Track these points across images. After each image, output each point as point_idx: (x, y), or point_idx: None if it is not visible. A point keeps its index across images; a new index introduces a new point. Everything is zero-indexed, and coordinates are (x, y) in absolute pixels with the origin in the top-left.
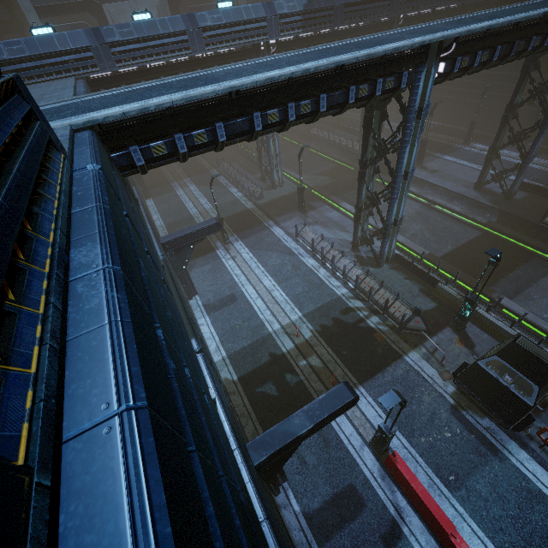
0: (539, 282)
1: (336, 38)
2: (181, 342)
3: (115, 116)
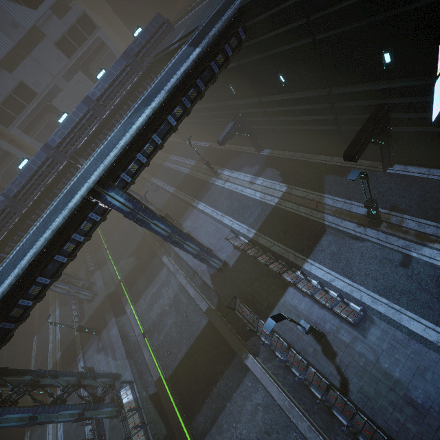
0: (231, 401)
1: (40, 204)
2: None
3: None
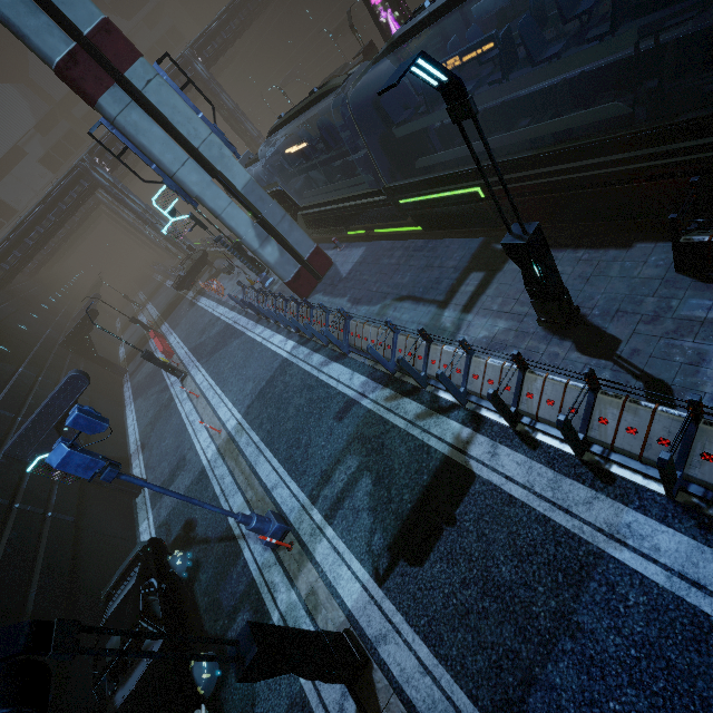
0: None
1: None
2: None
3: None
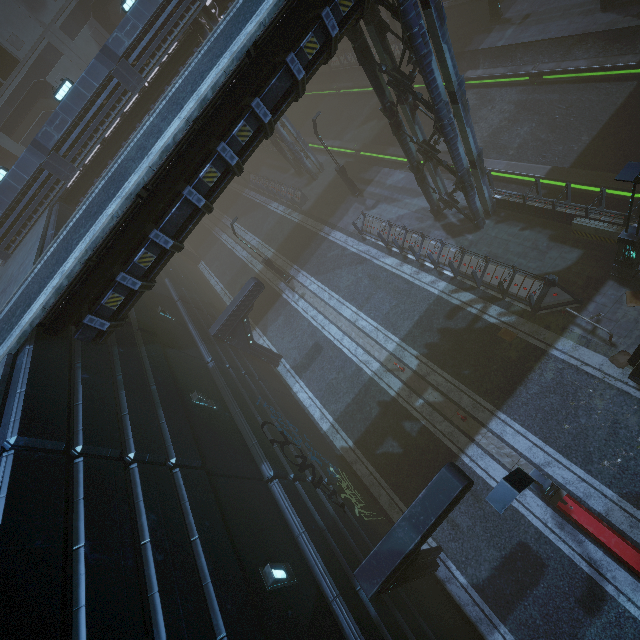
0: None
1: None
2: (173, 600)
3: (37, 316)
